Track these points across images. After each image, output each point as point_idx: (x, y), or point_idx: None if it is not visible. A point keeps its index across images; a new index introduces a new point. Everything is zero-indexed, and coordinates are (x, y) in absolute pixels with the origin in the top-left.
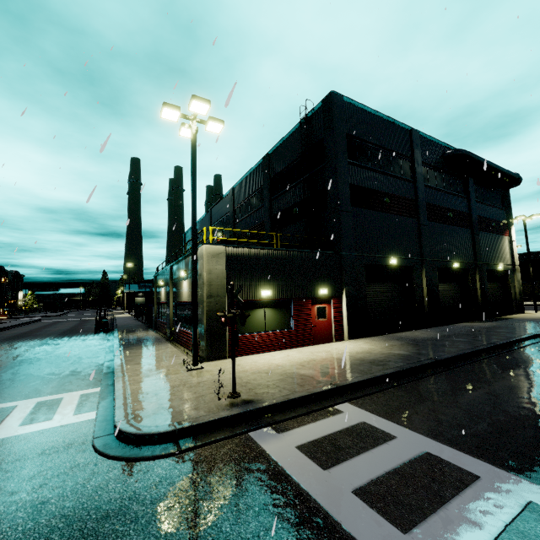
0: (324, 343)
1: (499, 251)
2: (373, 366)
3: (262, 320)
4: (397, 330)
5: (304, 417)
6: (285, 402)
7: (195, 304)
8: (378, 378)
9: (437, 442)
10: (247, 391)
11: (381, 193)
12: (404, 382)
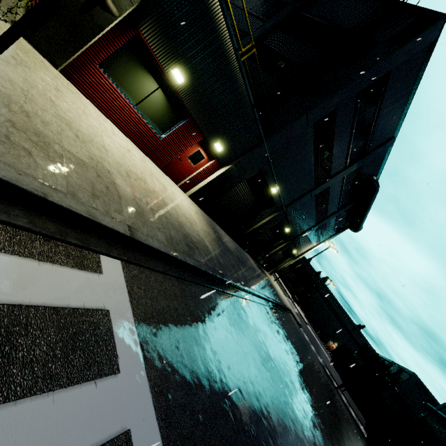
0: (170, 178)
1: (305, 245)
2: (183, 242)
3: (144, 93)
4: (220, 224)
5: (37, 238)
6: (32, 195)
7: None
8: (176, 259)
9: (154, 410)
10: None
11: (332, 145)
12: (189, 280)
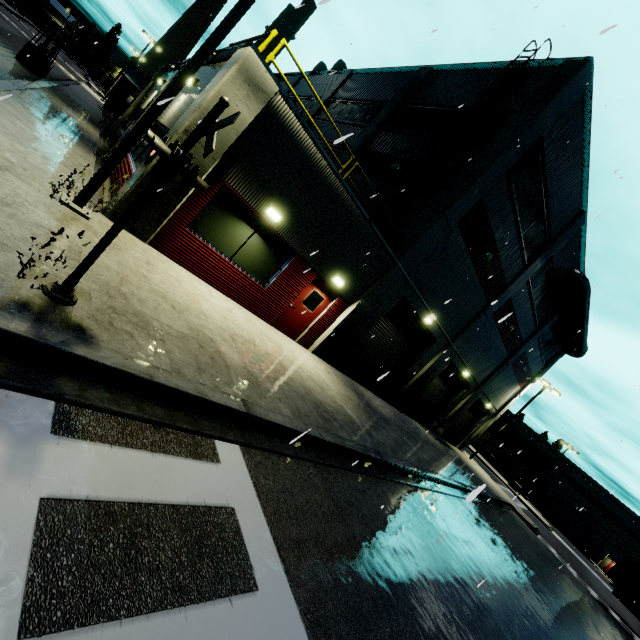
0: (284, 334)
1: (503, 393)
2: (314, 413)
3: (239, 242)
4: (364, 382)
5: (147, 427)
6: (139, 379)
7: (154, 113)
8: (308, 437)
9: None
10: (100, 308)
11: (493, 244)
12: (332, 465)
